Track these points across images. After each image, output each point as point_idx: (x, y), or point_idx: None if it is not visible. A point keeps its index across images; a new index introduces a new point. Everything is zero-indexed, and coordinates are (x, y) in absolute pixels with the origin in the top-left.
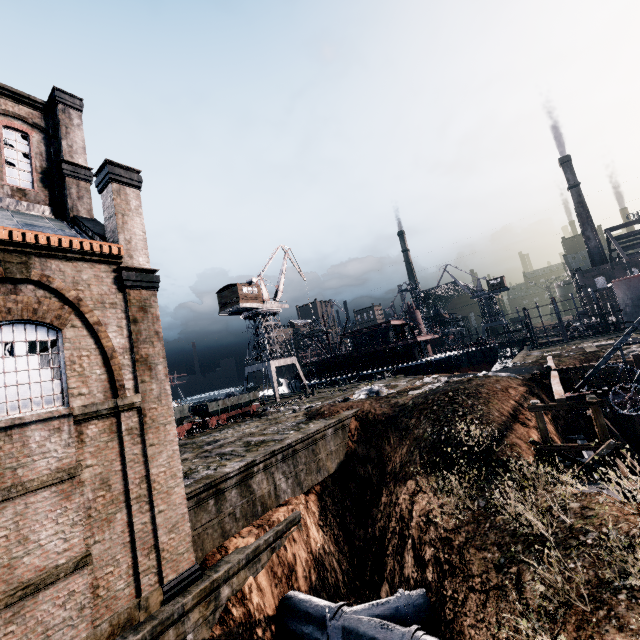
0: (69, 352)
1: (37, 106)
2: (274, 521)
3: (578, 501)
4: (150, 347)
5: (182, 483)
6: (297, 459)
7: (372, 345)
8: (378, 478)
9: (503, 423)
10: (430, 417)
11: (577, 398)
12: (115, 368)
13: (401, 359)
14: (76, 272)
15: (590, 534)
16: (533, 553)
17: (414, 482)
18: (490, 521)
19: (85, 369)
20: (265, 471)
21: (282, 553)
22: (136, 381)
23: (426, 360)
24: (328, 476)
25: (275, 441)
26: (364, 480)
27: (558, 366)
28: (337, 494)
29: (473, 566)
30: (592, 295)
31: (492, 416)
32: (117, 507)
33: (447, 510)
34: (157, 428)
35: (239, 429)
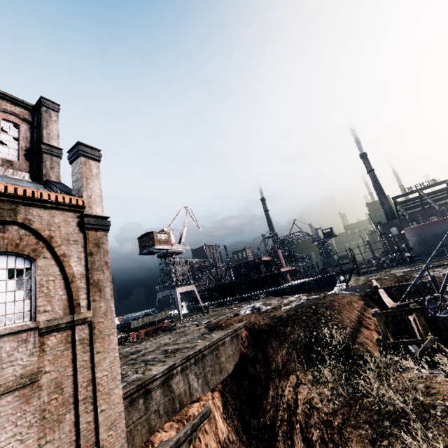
0: (39, 277)
1: (28, 107)
2: (190, 415)
3: (422, 382)
4: (101, 274)
5: (120, 385)
6: (205, 362)
7: (249, 275)
8: (265, 375)
9: (353, 327)
10: (301, 325)
11: (404, 306)
12: (74, 290)
13: (270, 285)
14: (50, 217)
15: (438, 408)
16: (398, 427)
17: (295, 376)
18: (359, 404)
19: (50, 291)
20: (182, 373)
21: (197, 444)
22: (89, 300)
23: (288, 285)
24: (227, 376)
25: (187, 348)
26: (254, 378)
27: (381, 286)
28: (235, 390)
29: (352, 443)
30: (393, 238)
31: (345, 322)
32: (67, 408)
33: (325, 397)
34: (103, 338)
35: (155, 341)
